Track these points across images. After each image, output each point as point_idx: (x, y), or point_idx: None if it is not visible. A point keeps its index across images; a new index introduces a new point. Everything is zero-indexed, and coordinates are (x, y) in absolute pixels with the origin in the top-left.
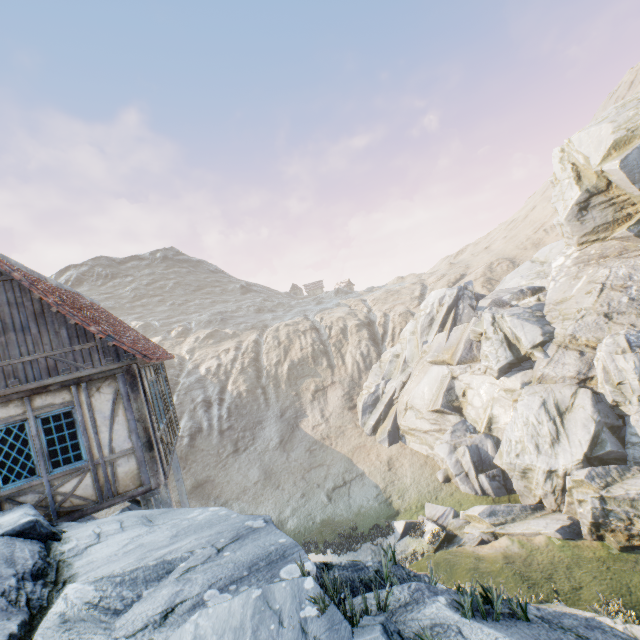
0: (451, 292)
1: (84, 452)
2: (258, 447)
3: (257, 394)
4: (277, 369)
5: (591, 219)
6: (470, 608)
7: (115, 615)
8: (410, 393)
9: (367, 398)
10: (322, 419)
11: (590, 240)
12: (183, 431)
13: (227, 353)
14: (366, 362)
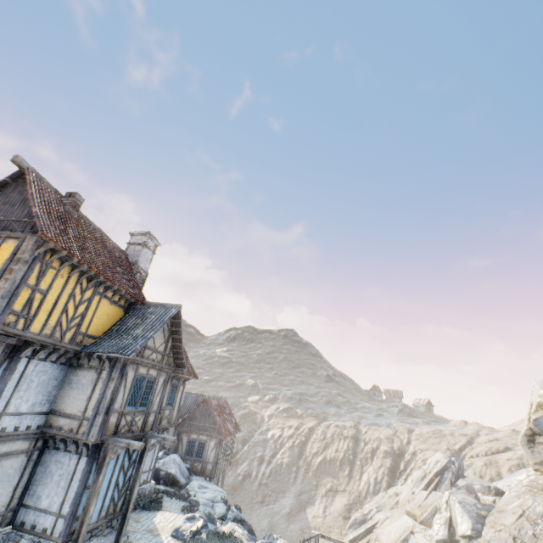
0: (443, 460)
1: (203, 456)
2: (275, 507)
3: (292, 469)
4: (313, 458)
5: (537, 452)
6: (236, 507)
7: (199, 488)
8: (383, 528)
9: (358, 516)
10: (322, 513)
11: (541, 470)
12: (241, 470)
13: (289, 428)
14: (375, 487)
